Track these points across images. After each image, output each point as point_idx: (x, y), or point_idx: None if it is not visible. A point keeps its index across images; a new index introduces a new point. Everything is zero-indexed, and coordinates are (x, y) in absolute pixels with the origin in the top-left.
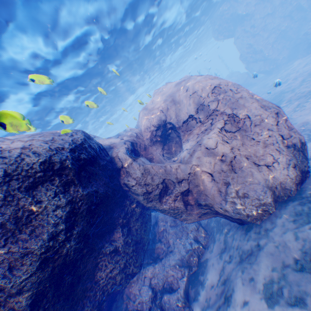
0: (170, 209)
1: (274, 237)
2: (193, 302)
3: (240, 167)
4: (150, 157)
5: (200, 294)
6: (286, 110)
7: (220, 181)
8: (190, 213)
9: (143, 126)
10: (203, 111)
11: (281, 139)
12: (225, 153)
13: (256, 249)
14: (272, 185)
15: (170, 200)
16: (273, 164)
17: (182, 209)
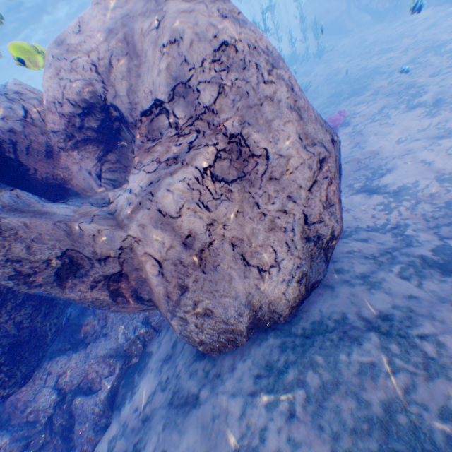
0: (85, 300)
1: (220, 397)
2: (117, 409)
3: (215, 264)
4: (67, 177)
5: (125, 407)
6: (365, 112)
7: (174, 282)
8: (126, 306)
9: (46, 93)
10: (187, 103)
11: (303, 223)
12: (195, 231)
13: (192, 403)
14: (257, 303)
15: (84, 288)
16: (271, 269)
17: (109, 301)
